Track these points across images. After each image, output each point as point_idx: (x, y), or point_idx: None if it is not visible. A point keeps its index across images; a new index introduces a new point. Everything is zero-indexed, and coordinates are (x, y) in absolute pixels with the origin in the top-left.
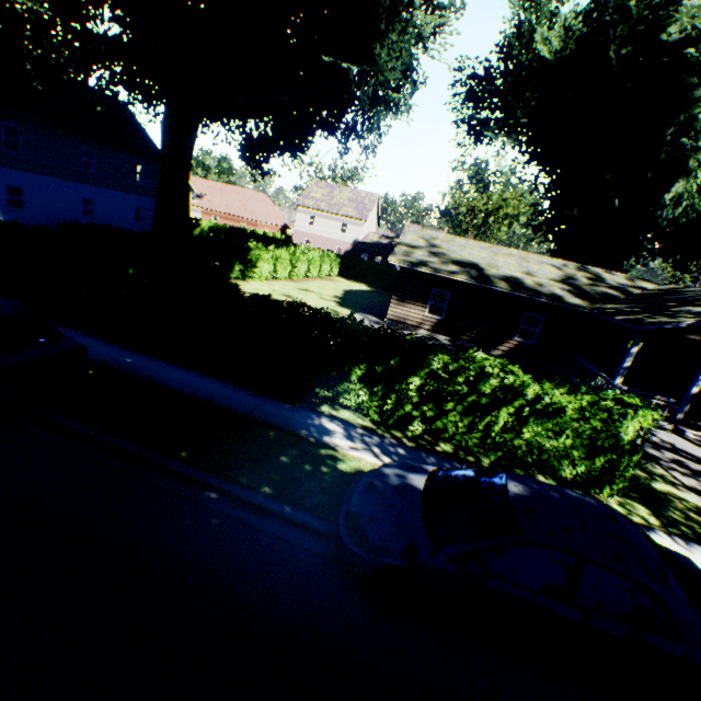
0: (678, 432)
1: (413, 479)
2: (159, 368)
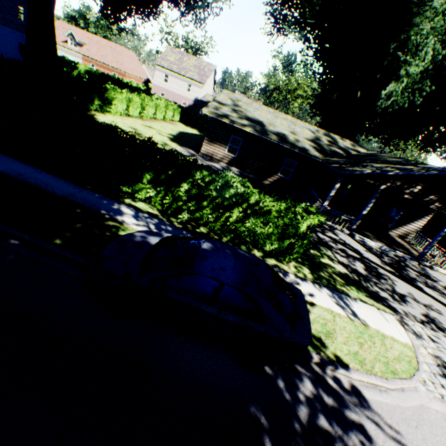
0: (352, 235)
1: (151, 239)
2: (2, 160)
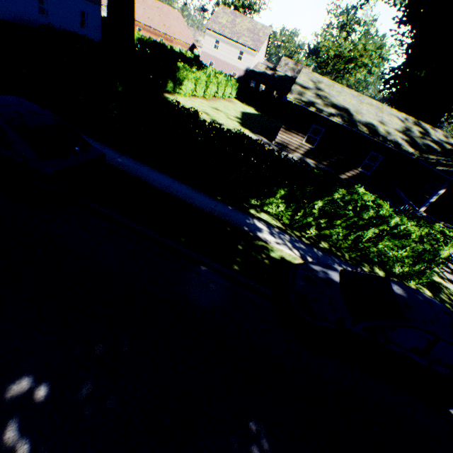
0: None
1: (332, 275)
2: (144, 170)
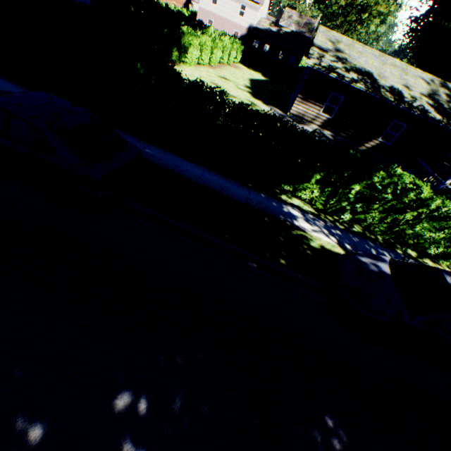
0: None
1: (382, 267)
2: (173, 160)
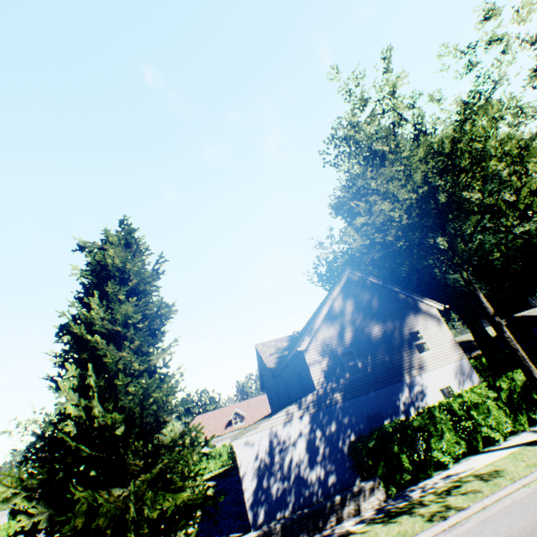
0: None
1: None
2: None
